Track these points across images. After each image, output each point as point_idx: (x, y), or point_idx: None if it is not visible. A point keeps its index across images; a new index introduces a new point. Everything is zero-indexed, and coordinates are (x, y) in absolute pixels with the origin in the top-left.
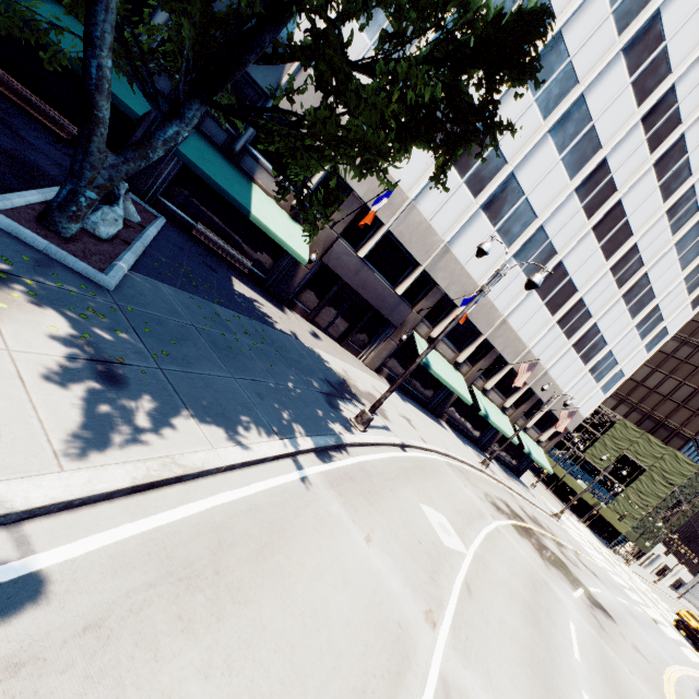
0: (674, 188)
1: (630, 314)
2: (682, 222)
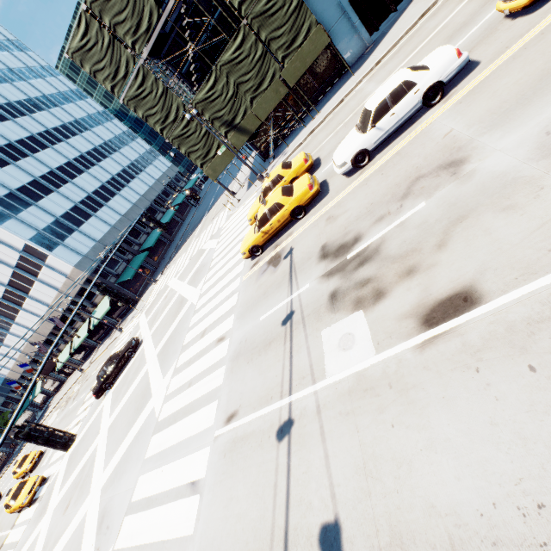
0: None
1: None
2: None
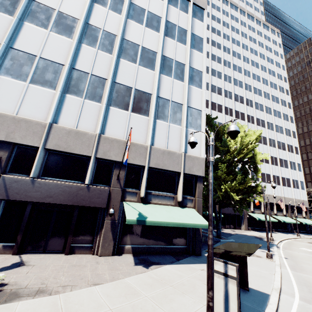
0: (265, 142)
1: (286, 168)
2: (274, 144)
